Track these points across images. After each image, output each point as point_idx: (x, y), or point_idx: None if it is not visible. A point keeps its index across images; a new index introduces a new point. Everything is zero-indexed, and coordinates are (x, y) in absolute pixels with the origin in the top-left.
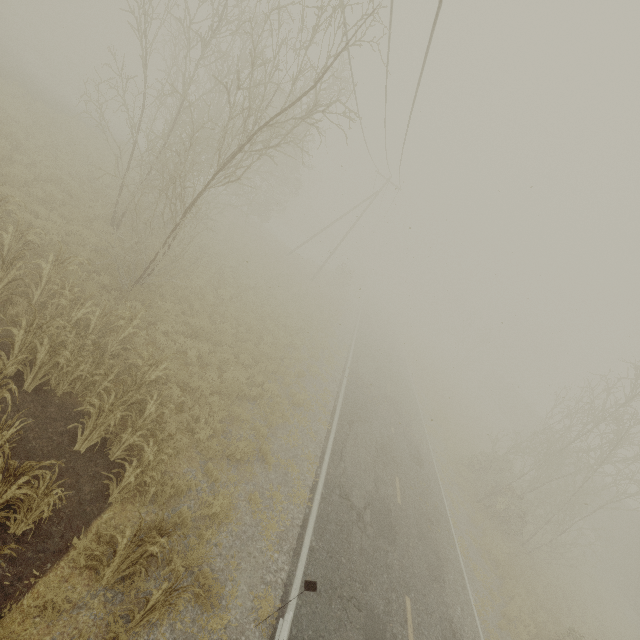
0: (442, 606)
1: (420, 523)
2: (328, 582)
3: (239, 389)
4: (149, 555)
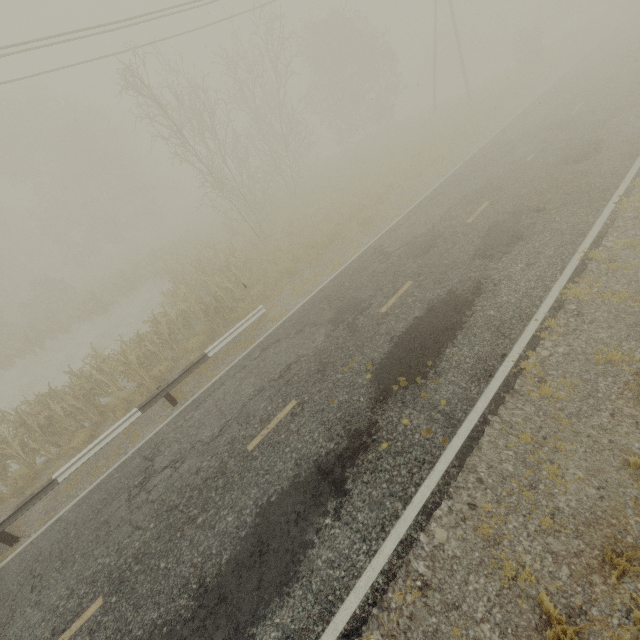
0: (475, 273)
1: (502, 222)
2: (324, 297)
3: (307, 243)
4: (220, 309)
